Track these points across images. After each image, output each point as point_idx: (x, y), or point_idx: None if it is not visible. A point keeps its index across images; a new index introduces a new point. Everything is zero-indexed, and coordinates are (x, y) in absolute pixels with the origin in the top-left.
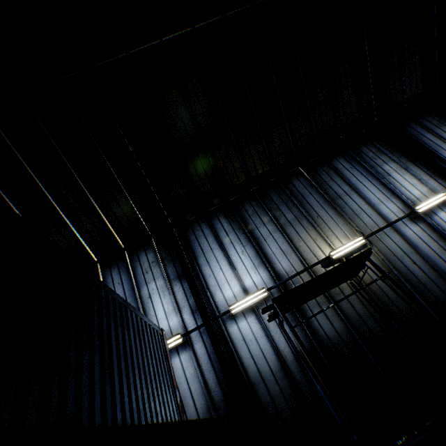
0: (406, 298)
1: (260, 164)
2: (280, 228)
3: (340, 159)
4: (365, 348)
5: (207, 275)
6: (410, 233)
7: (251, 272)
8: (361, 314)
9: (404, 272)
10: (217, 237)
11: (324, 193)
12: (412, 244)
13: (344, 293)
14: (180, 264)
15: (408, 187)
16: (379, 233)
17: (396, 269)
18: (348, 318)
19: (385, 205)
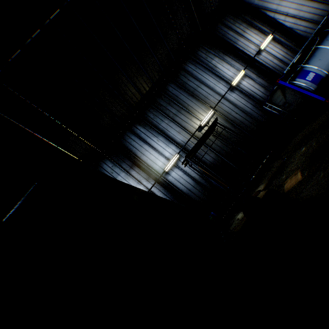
0: (236, 131)
1: (146, 84)
2: (172, 120)
3: (189, 65)
4: (225, 159)
5: (145, 160)
6: (232, 98)
7: (166, 148)
8: (220, 146)
9: (233, 119)
10: (140, 138)
11: (187, 90)
12: (234, 104)
13: (211, 140)
14: (130, 160)
15: (226, 71)
16: (219, 103)
17: (230, 119)
18: (216, 150)
19: (218, 87)
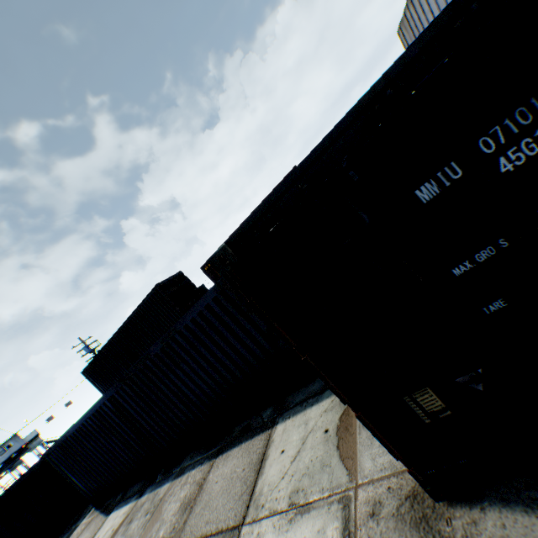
0: None
1: None
2: None
3: None
4: None
5: None
6: None
7: None
8: None
9: None
10: None
11: None
12: None
13: None
14: None
15: None
16: None
17: None
18: None
19: None
